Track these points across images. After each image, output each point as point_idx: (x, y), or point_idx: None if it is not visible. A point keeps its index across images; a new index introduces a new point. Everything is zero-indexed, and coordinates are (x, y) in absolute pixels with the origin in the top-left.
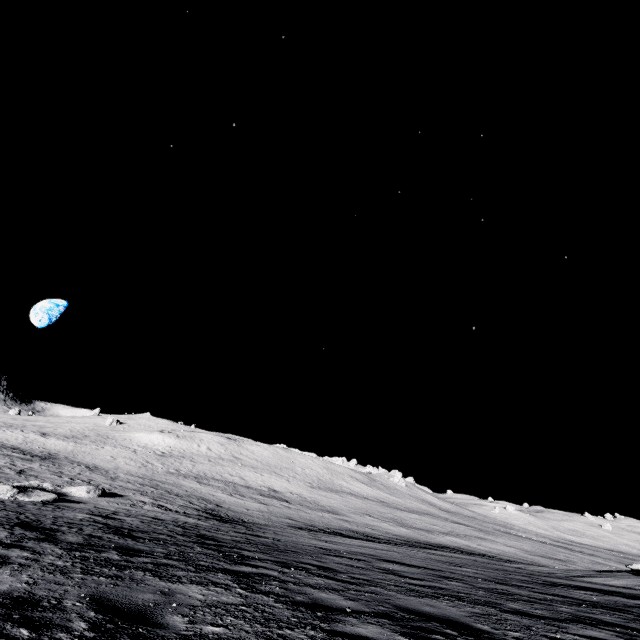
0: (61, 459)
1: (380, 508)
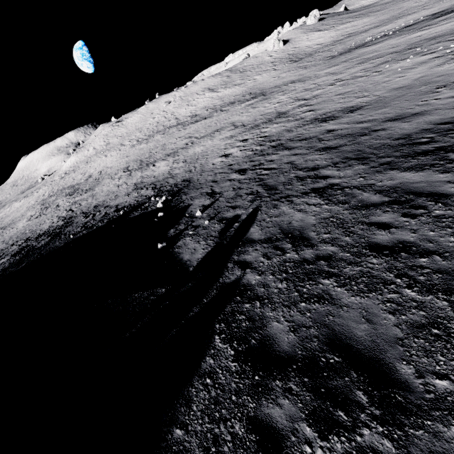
0: None
1: (165, 140)
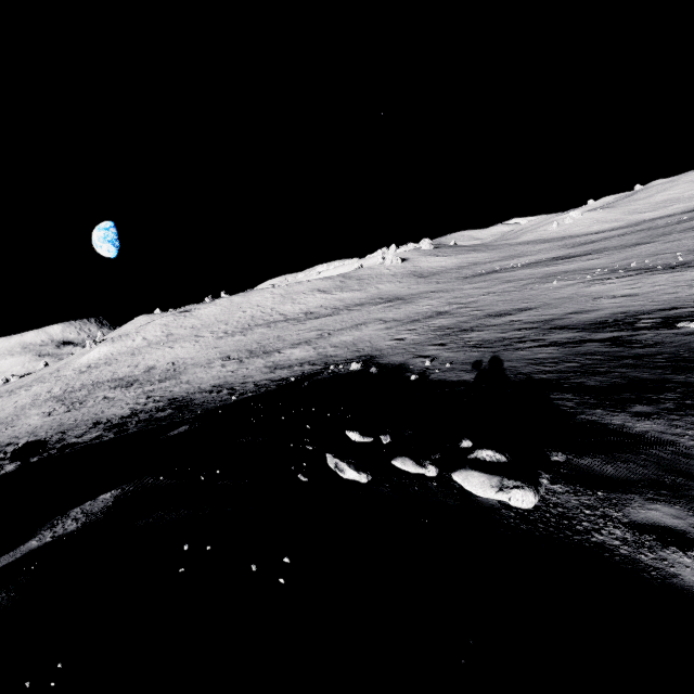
0: None
1: (276, 332)
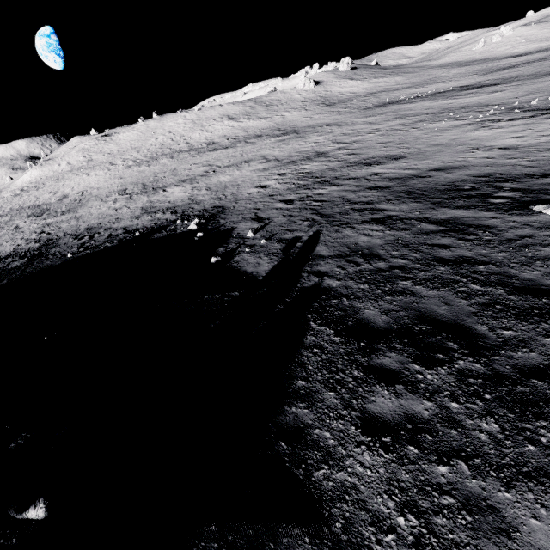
0: None
1: (174, 164)
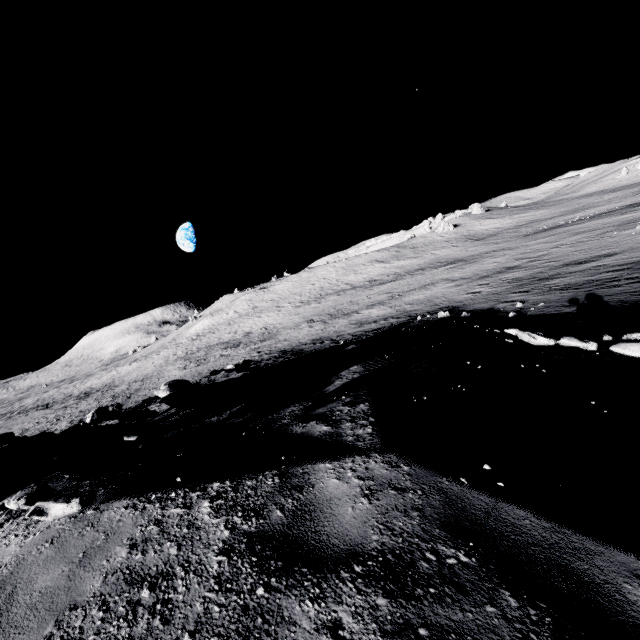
0: (102, 389)
1: (347, 298)
